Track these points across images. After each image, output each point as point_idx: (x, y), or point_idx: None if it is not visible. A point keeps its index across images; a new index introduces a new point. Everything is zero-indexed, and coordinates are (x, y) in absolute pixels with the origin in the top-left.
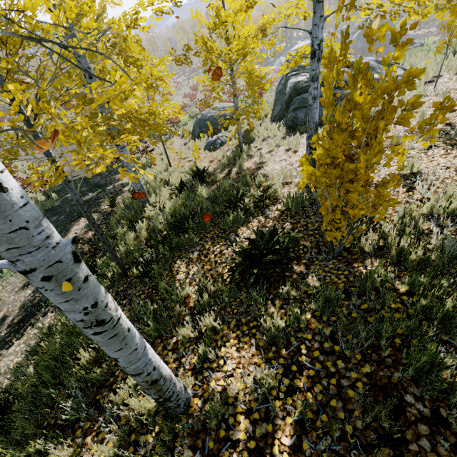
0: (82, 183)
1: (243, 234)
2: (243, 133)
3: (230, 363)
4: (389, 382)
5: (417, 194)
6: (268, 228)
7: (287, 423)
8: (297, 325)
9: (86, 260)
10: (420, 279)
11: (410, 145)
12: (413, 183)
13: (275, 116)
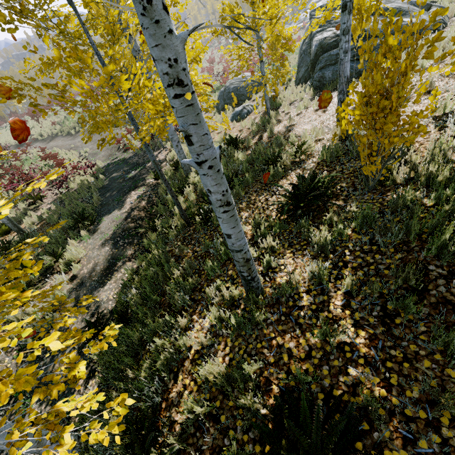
0: (122, 164)
1: (283, 185)
2: (268, 100)
3: (290, 267)
4: (416, 261)
5: (448, 132)
6: (309, 173)
7: (338, 294)
8: (340, 239)
9: (148, 222)
10: (445, 192)
11: (445, 88)
12: (445, 122)
13: (300, 78)
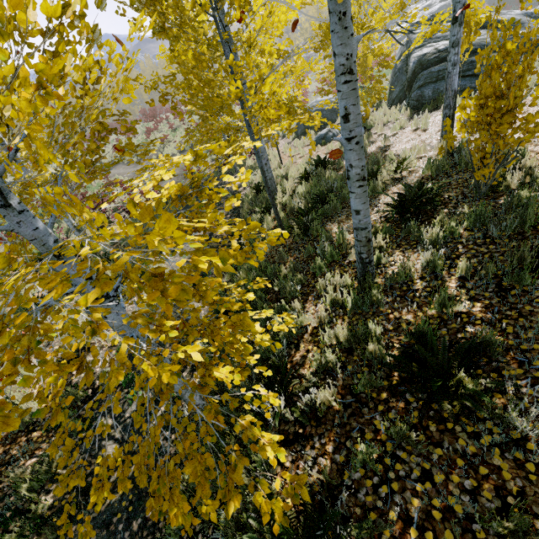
0: None
1: (385, 198)
2: None
3: (400, 262)
4: (531, 246)
5: None
6: (417, 181)
7: (452, 279)
8: (452, 237)
9: None
10: None
11: None
12: None
13: (393, 99)
